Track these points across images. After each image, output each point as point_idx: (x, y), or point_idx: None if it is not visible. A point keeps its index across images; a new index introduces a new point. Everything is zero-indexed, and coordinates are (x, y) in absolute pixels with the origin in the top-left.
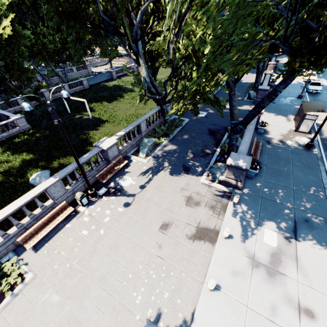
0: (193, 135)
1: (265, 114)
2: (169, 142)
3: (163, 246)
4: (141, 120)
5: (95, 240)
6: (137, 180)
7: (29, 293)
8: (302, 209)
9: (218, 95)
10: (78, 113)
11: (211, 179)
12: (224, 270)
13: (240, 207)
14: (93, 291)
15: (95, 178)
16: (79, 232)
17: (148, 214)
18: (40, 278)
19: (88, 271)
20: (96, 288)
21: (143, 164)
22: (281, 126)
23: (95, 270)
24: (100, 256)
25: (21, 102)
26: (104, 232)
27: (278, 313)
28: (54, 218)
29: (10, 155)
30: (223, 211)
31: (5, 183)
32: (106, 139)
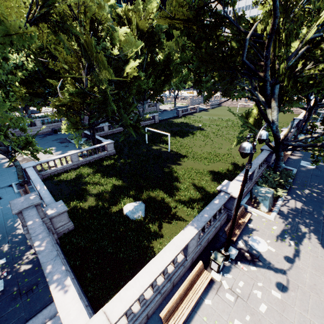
0: (317, 191)
1: None
2: (289, 196)
3: None
4: (255, 164)
5: None
6: (274, 245)
7: None
8: None
9: None
10: (155, 144)
11: None
12: None
13: None
14: None
15: (216, 230)
16: (229, 321)
17: None
18: None
19: None
20: None
21: (270, 222)
22: None
23: None
24: None
25: (106, 129)
26: None
27: None
28: (191, 285)
29: (101, 178)
30: None
31: (100, 208)
32: (229, 183)
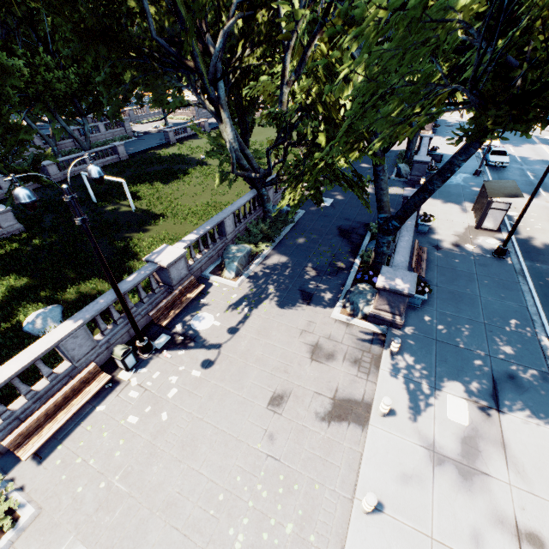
0: (314, 237)
1: (427, 201)
2: (275, 251)
3: (276, 437)
4: (225, 214)
5: (153, 434)
6: (223, 318)
7: (28, 547)
8: (502, 357)
9: (349, 171)
10: (110, 202)
11: (350, 312)
12: (386, 474)
13: (402, 359)
14: (153, 532)
15: (148, 318)
16: (122, 420)
17: (246, 380)
18: (48, 514)
19: (141, 493)
20: (158, 526)
21: (232, 290)
22: (454, 221)
23: (156, 490)
24: (163, 464)
25: (5, 184)
26: (169, 417)
27: (485, 546)
28: (74, 396)
29: None
30: (375, 367)
31: None
32: (166, 249)
